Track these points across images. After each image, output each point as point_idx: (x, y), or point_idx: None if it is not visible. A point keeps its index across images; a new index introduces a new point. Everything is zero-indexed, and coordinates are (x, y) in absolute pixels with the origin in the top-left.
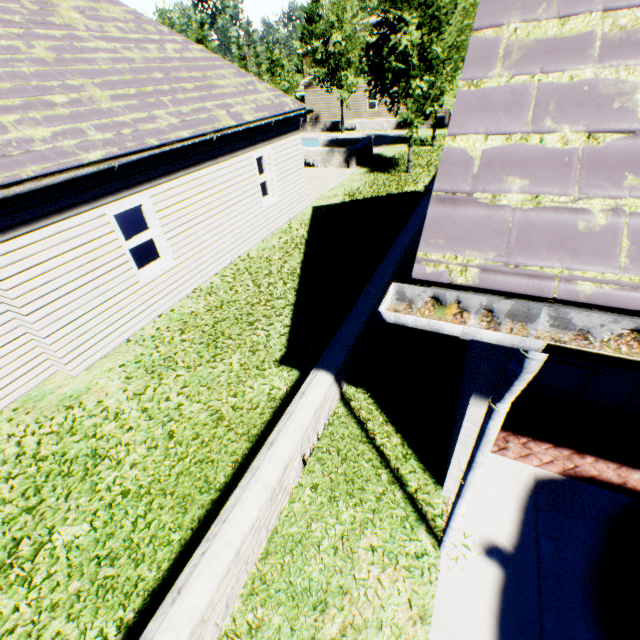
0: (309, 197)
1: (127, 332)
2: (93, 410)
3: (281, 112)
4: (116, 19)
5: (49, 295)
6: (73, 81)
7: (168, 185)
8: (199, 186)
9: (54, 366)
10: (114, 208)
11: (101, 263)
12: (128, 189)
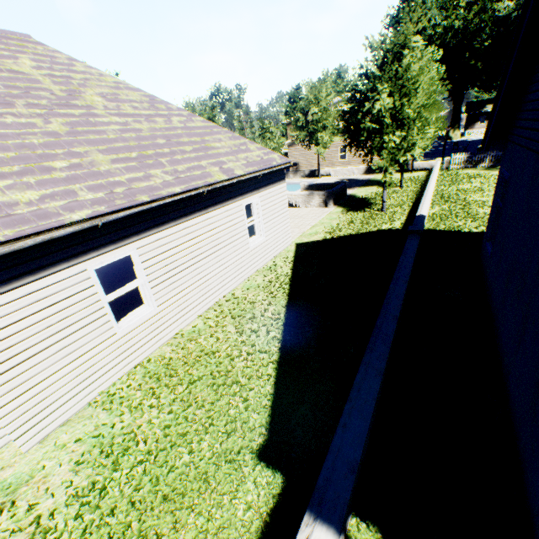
0: (292, 234)
1: (96, 390)
2: (22, 518)
3: (269, 166)
4: (133, 100)
5: (6, 362)
6: (79, 148)
7: (157, 236)
8: (188, 234)
9: (7, 435)
10: (96, 262)
11: (74, 319)
12: (114, 243)
